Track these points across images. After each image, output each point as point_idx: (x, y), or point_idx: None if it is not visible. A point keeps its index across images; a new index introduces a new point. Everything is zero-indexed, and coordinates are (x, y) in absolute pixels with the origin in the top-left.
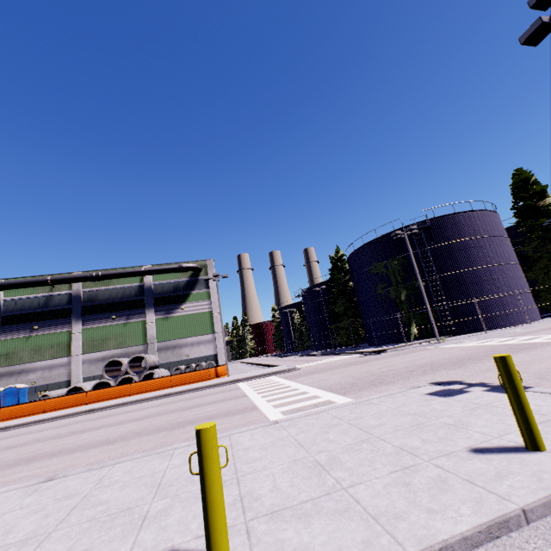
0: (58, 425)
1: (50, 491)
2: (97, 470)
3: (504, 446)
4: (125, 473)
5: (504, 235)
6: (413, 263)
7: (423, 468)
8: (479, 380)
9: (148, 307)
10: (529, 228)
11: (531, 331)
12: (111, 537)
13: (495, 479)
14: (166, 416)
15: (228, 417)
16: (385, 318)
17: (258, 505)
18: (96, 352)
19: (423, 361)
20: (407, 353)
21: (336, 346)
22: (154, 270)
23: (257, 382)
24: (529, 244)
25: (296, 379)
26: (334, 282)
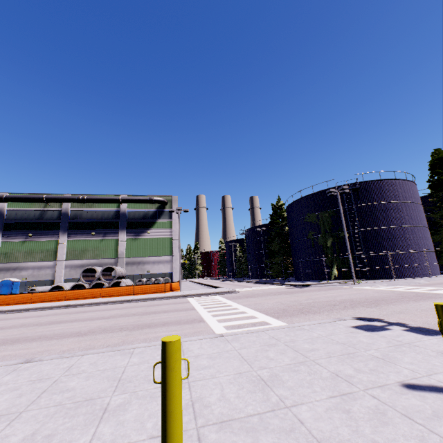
0: (41, 315)
1: (26, 372)
2: (68, 358)
3: (435, 385)
4: (91, 365)
5: (418, 202)
6: (342, 217)
7: (360, 397)
8: (394, 320)
9: (121, 229)
10: (439, 199)
11: (433, 284)
12: (74, 425)
13: (433, 419)
14: (128, 318)
15: (179, 326)
16: (312, 259)
17: (208, 413)
18: (77, 260)
19: (342, 297)
20: (328, 289)
21: (268, 277)
22: (129, 199)
23: (204, 299)
24: (438, 212)
25: (236, 300)
26: (273, 226)
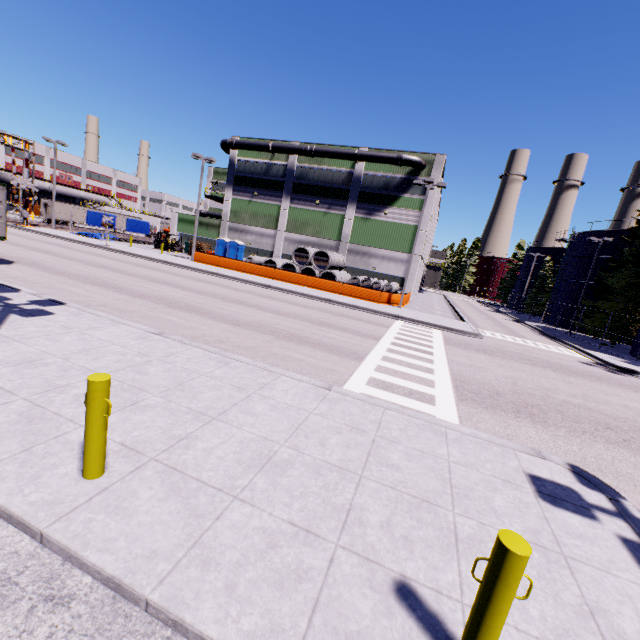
0: (239, 289)
1: (147, 343)
2: (183, 345)
3: (443, 621)
4: (186, 359)
5: None
6: None
7: (316, 547)
8: None
9: (351, 201)
10: None
11: None
12: None
13: (337, 635)
14: (297, 322)
15: (327, 354)
16: None
17: (178, 454)
18: (296, 234)
19: None
20: None
21: (578, 330)
22: (367, 156)
23: (413, 330)
24: None
25: (453, 348)
26: (635, 237)
